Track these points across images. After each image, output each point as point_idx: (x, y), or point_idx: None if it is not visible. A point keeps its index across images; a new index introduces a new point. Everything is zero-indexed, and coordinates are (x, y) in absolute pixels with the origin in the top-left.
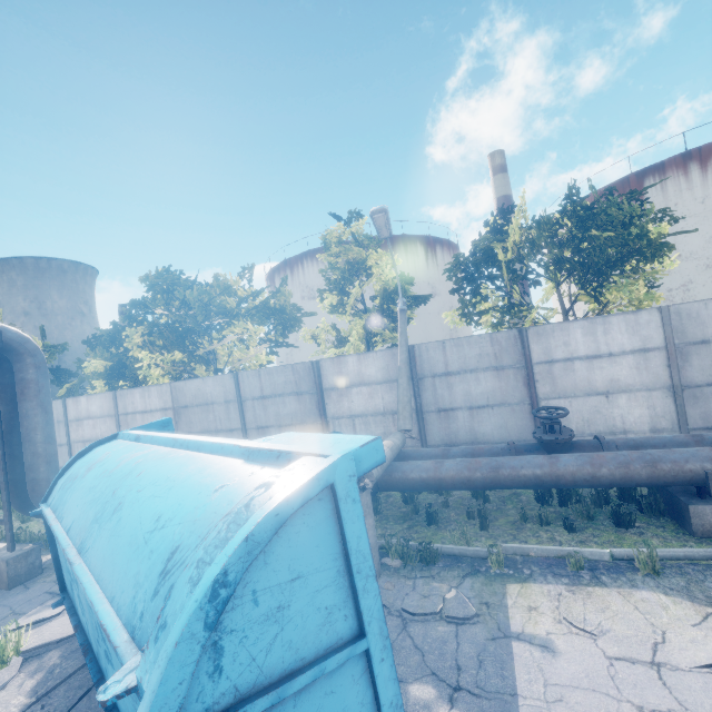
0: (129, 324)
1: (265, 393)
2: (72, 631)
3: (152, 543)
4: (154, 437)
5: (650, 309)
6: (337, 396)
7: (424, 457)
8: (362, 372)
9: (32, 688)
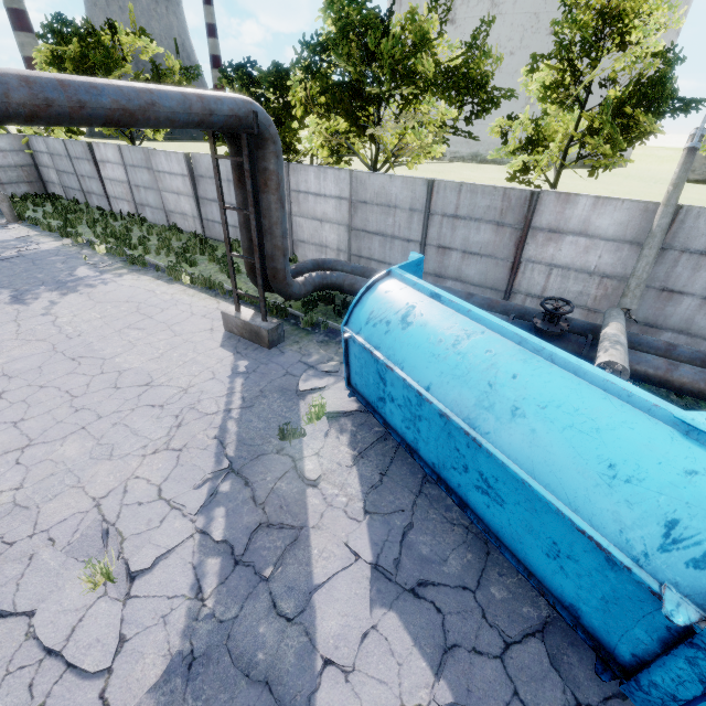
0: (305, 76)
1: (459, 212)
2: (349, 407)
3: (623, 493)
4: (472, 313)
5: None
6: (544, 239)
7: (642, 346)
8: (590, 220)
9: (349, 443)
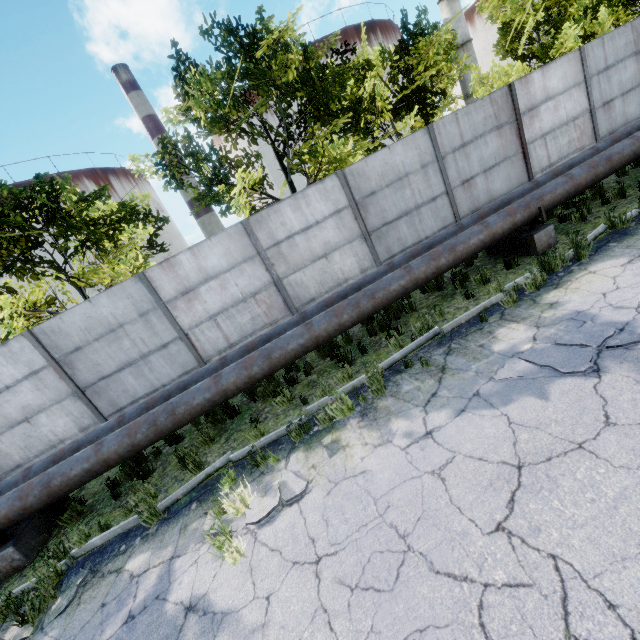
0: None
1: None
2: None
3: None
4: None
5: (16, 338)
6: None
7: None
8: None
9: None
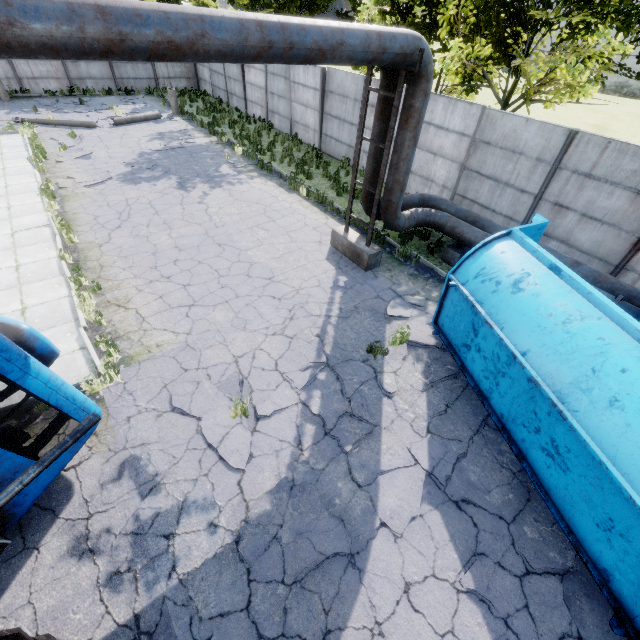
0: None
1: (595, 172)
2: (428, 341)
3: None
4: (593, 296)
5: None
6: None
7: None
8: None
9: (422, 372)
